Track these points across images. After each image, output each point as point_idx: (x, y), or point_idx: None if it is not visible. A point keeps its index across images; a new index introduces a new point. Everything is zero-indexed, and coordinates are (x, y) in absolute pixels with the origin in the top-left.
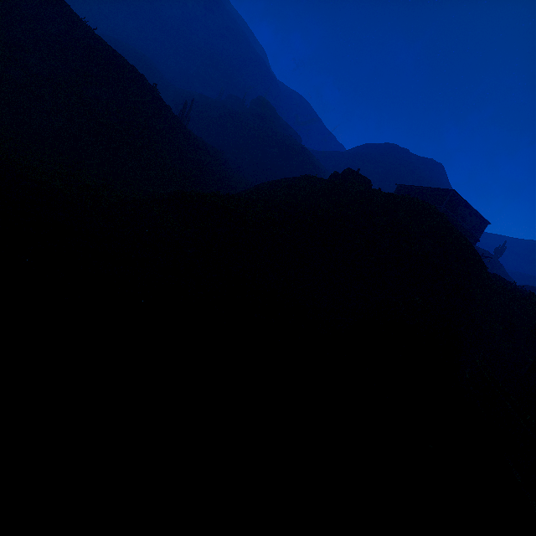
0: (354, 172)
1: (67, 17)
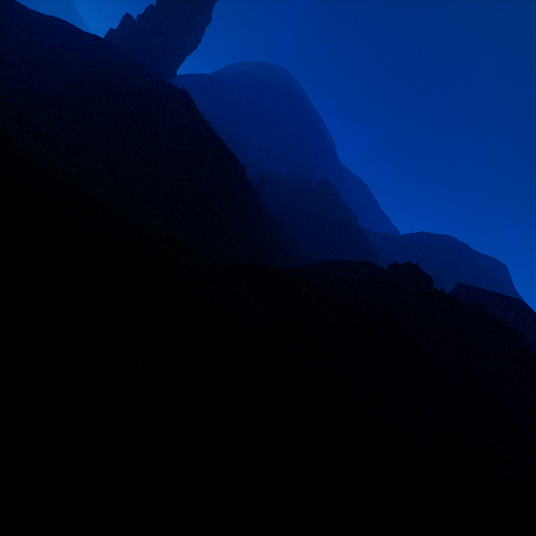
0: (416, 267)
1: (193, 114)
